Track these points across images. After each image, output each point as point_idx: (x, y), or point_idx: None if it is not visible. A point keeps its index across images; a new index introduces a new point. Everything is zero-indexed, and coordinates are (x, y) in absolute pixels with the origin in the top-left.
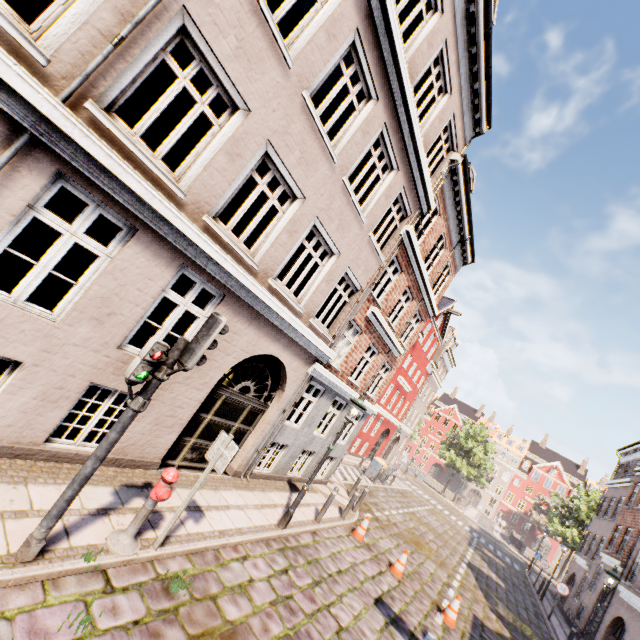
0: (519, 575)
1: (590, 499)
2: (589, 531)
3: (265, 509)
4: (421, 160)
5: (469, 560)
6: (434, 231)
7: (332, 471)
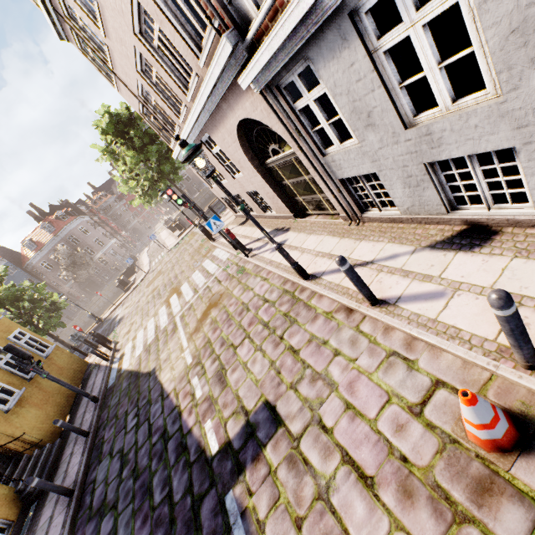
0: None
1: None
2: None
3: (322, 258)
4: None
5: None
6: None
7: None
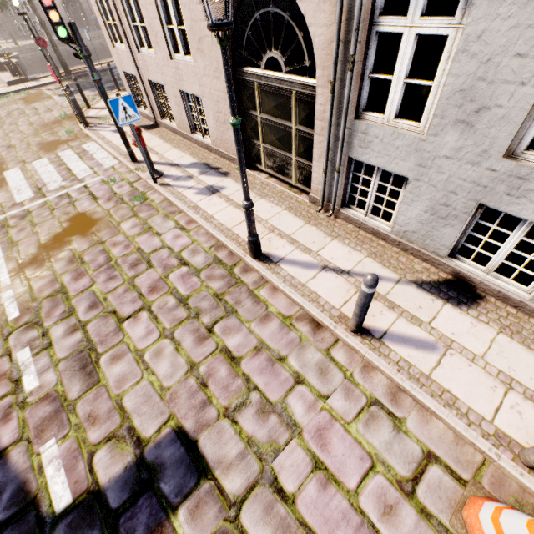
0: None
1: None
2: None
3: (279, 238)
4: None
5: None
6: None
7: None
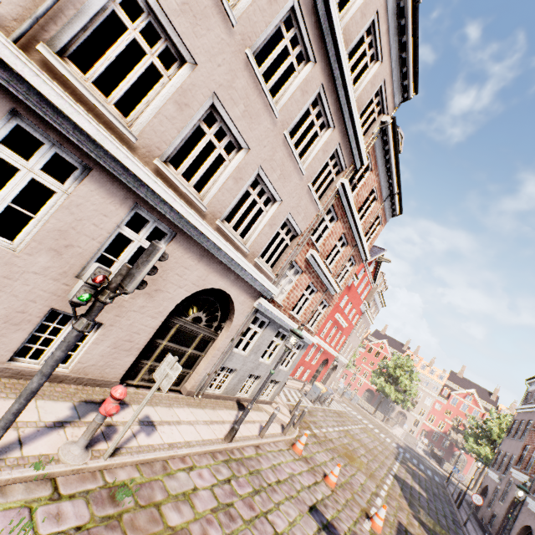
0: (439, 486)
1: (501, 422)
2: (500, 449)
3: (214, 425)
4: (355, 119)
5: (395, 472)
6: (366, 185)
7: (276, 393)
